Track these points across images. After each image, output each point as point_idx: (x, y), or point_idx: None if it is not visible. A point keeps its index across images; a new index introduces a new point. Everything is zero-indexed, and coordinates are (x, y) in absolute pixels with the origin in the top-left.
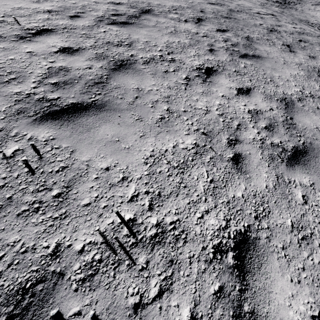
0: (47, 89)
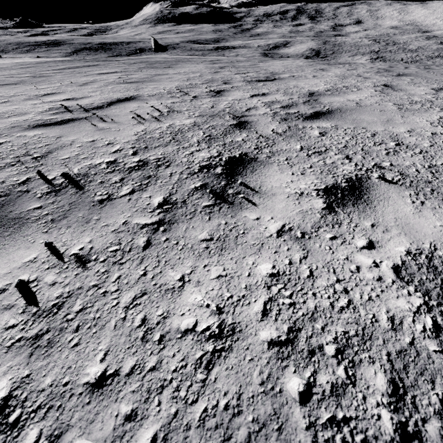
0: None
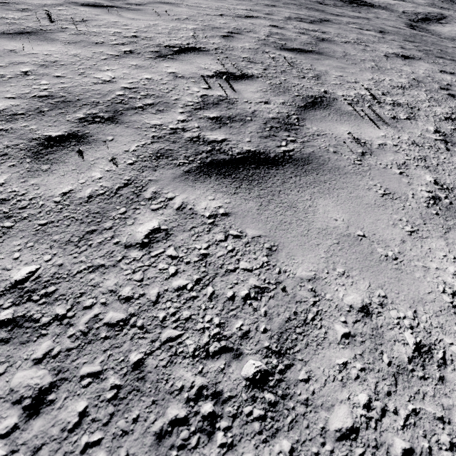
0: (275, 39)
